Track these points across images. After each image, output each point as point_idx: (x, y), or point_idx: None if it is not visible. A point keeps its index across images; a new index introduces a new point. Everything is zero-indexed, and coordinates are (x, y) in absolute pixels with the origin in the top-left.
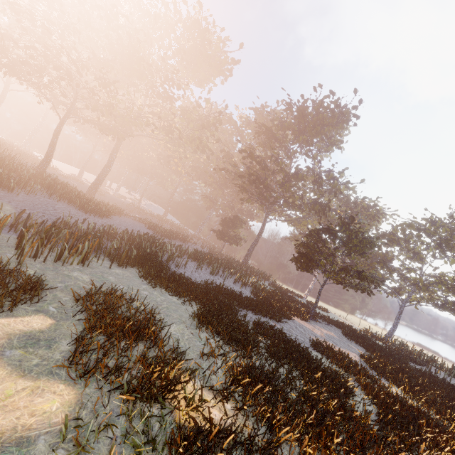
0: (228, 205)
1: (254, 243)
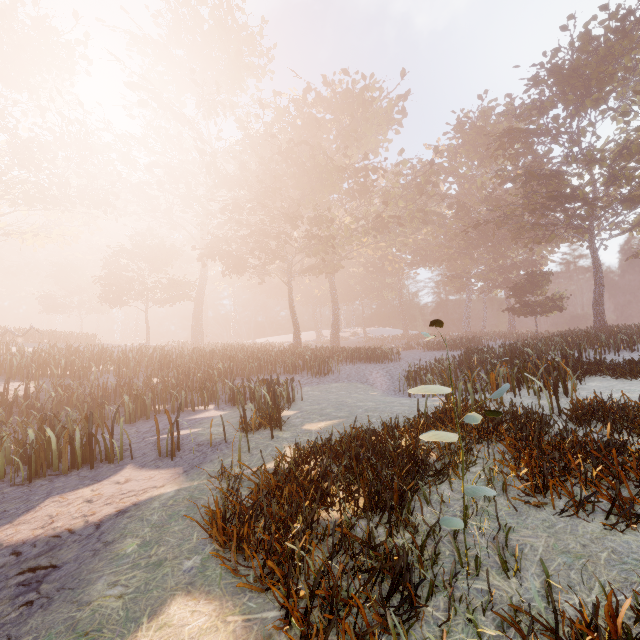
0: (489, 270)
1: (598, 290)
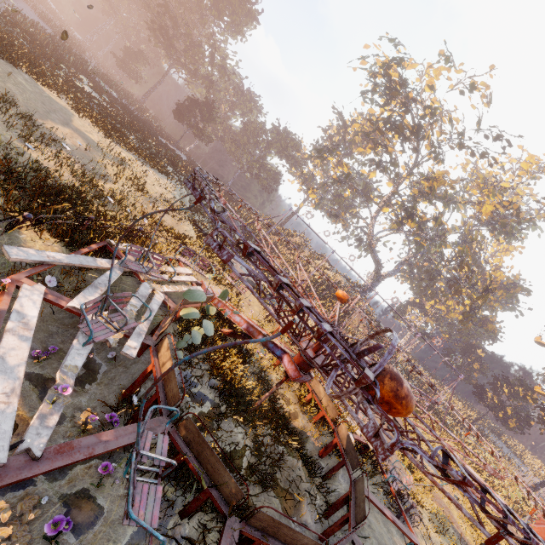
0: (133, 26)
1: (154, 88)
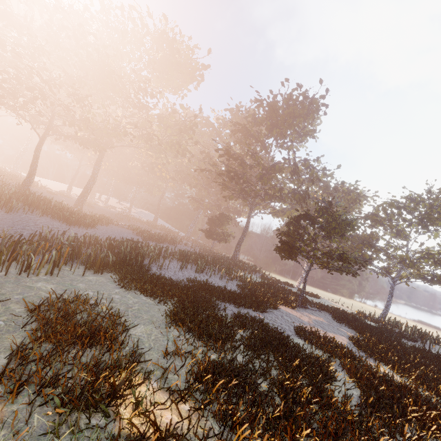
0: (215, 204)
1: (242, 238)
